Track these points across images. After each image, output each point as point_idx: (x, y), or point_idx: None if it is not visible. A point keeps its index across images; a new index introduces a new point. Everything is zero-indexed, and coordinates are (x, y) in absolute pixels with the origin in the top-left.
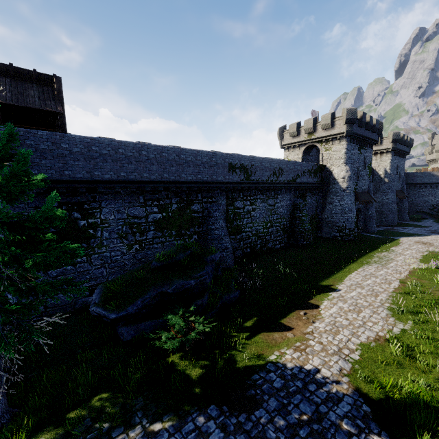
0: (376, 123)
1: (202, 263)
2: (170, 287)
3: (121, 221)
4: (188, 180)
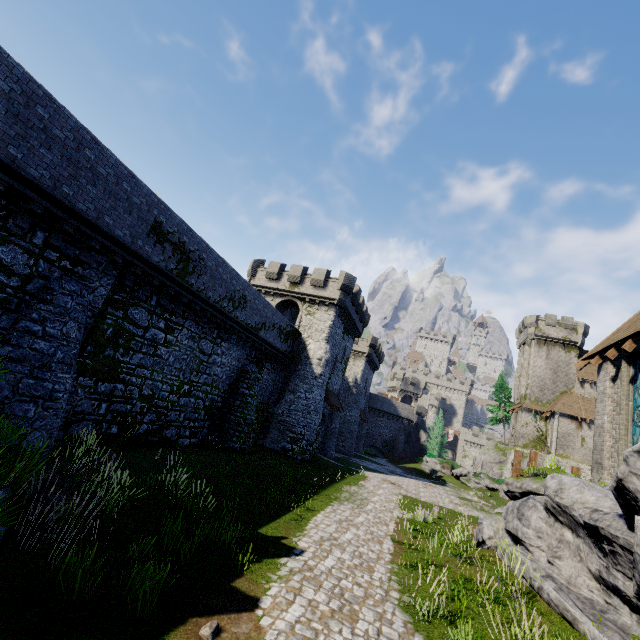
0: (366, 312)
1: None
2: None
3: None
4: (24, 171)
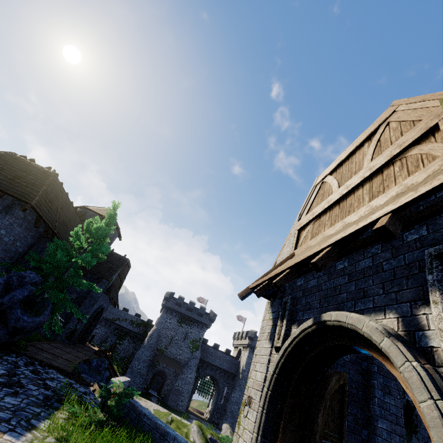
0: (201, 309)
1: None
2: None
3: None
4: None
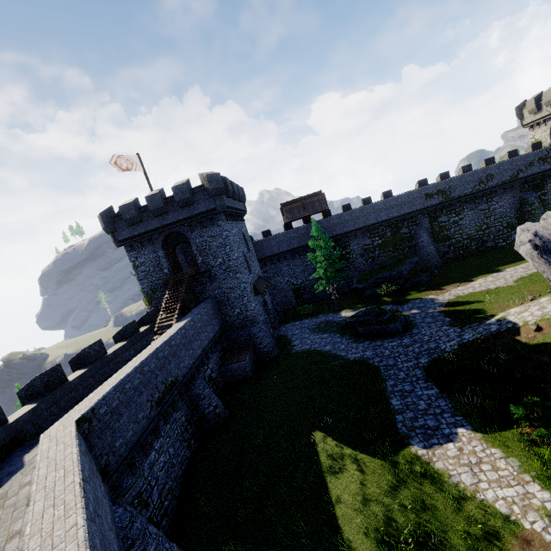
0: None
1: (402, 264)
2: (382, 275)
3: (360, 248)
4: (394, 216)
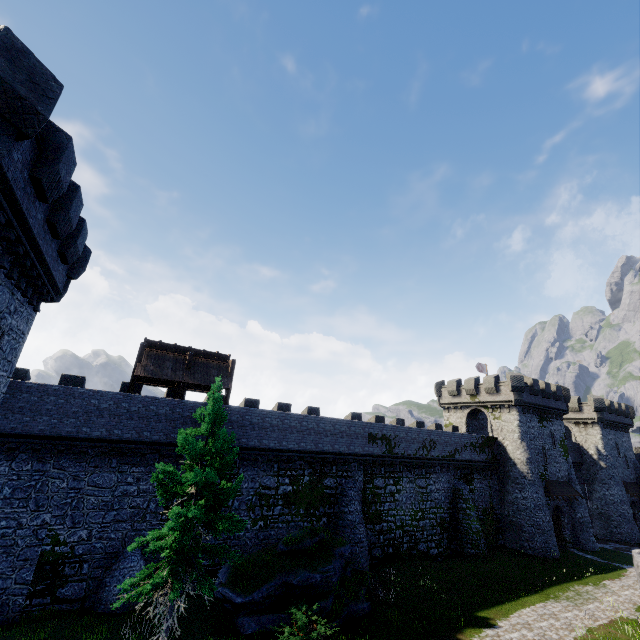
0: (558, 390)
1: (330, 555)
2: (295, 577)
3: (253, 490)
4: (324, 450)
